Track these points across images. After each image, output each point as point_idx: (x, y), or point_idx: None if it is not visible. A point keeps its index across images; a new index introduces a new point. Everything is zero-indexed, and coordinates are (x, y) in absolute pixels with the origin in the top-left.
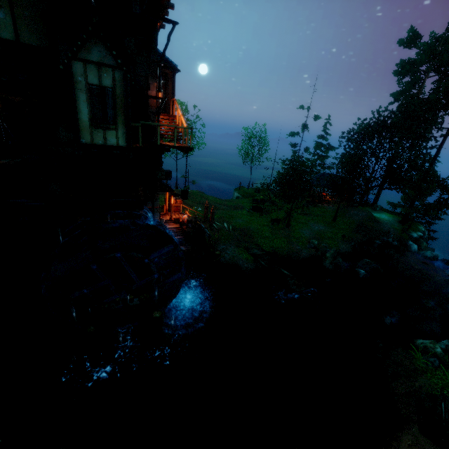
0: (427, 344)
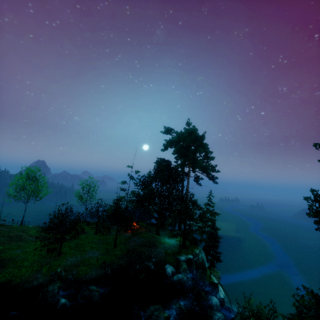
0: None
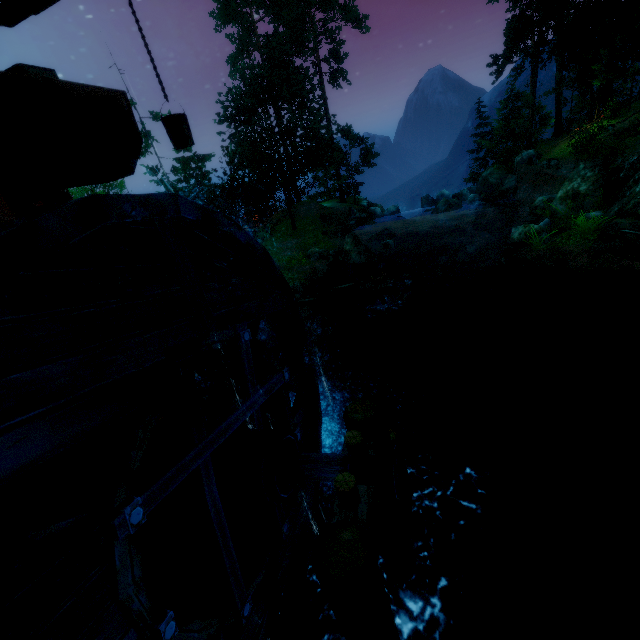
0: (525, 230)
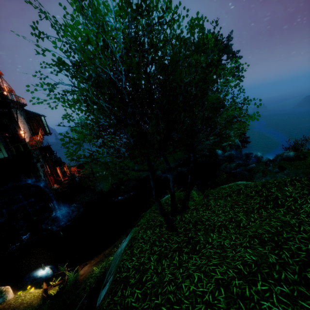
0: None
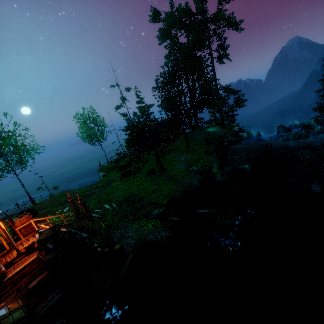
0: None
